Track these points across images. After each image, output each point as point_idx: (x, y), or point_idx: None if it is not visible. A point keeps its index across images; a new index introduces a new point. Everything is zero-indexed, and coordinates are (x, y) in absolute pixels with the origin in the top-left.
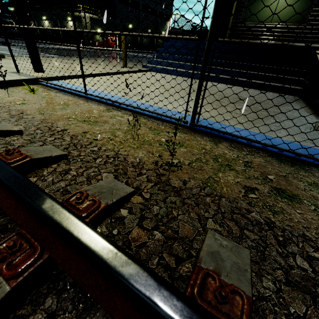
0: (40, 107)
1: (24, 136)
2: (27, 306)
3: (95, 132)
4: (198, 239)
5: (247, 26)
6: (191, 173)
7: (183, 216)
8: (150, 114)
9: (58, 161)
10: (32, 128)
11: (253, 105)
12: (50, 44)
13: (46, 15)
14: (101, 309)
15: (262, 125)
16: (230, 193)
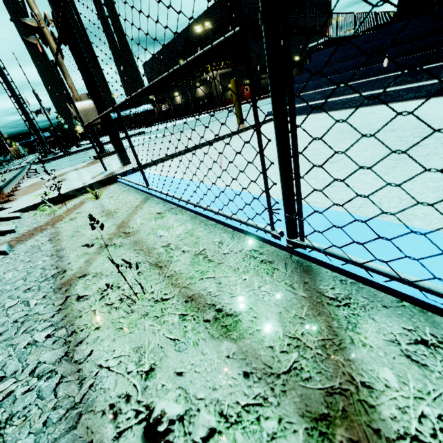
0: (80, 224)
1: None
2: None
3: (95, 277)
4: None
5: None
6: None
7: None
8: (218, 216)
9: None
10: (19, 276)
11: None
12: (182, 119)
13: (177, 91)
14: None
15: None
16: None
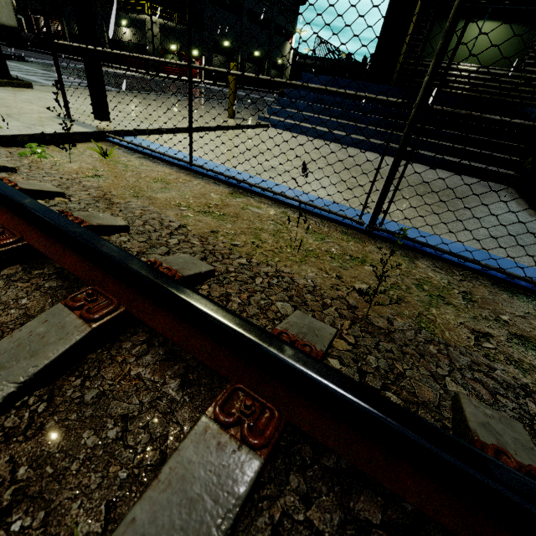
0: (127, 184)
1: (132, 235)
2: (266, 485)
3: (229, 233)
4: (444, 405)
5: (428, 64)
6: (392, 307)
7: (411, 371)
8: (301, 206)
9: (205, 279)
10: (136, 222)
11: (448, 199)
12: None
13: None
14: (363, 492)
15: (486, 238)
16: (455, 340)
